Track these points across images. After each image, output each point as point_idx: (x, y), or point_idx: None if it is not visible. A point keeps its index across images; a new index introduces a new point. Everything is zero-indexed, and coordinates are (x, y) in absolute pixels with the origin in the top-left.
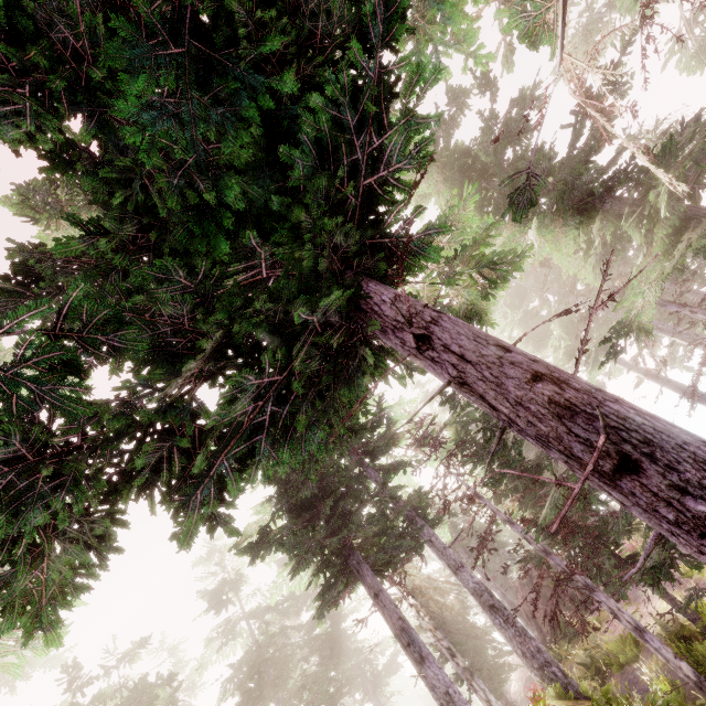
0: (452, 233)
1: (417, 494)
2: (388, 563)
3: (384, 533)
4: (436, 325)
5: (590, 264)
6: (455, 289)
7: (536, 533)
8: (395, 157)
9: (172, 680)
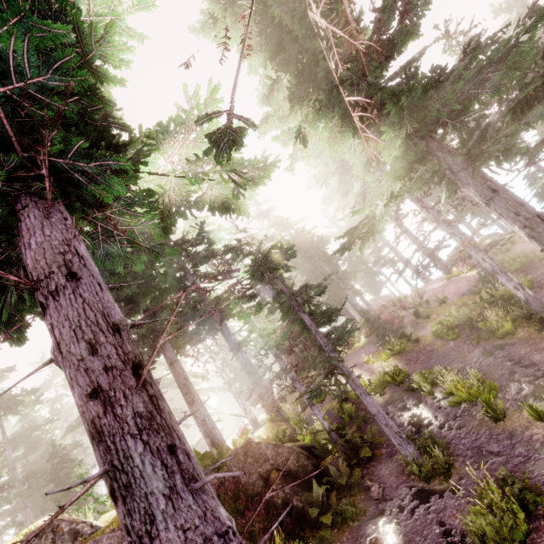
0: (198, 133)
1: (215, 301)
2: (186, 343)
3: (193, 319)
4: (53, 300)
5: (367, 158)
6: (208, 183)
7: (266, 351)
8: (28, 67)
9: (35, 392)
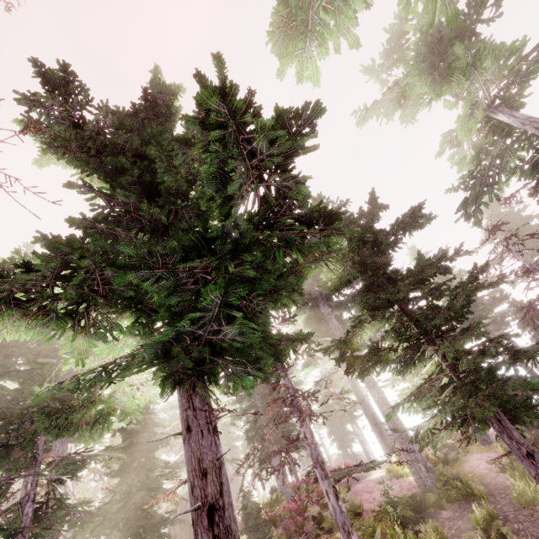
0: None
1: None
2: None
3: None
4: None
5: None
6: None
7: None
8: None
9: None
